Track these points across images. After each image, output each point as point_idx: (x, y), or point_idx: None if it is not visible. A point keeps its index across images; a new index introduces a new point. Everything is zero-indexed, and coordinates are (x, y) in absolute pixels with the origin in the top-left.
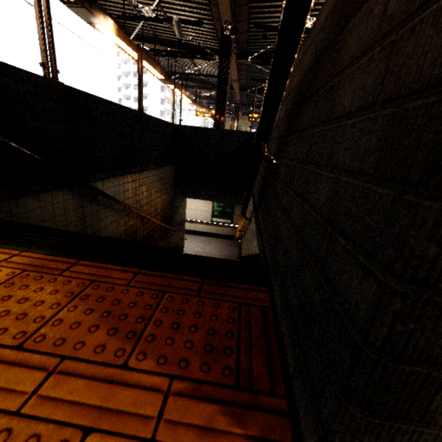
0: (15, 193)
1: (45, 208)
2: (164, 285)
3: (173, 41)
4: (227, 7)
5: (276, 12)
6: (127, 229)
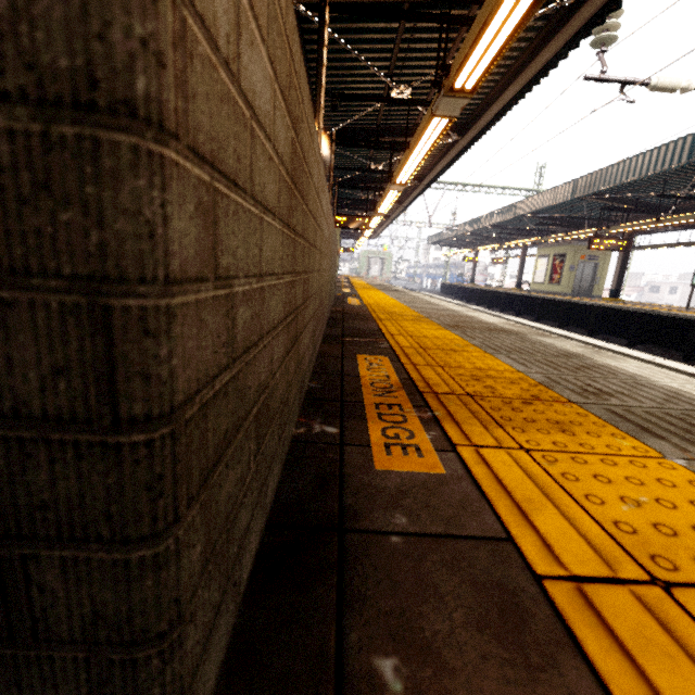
0: None
1: None
2: None
3: None
4: None
5: (349, 76)
6: None
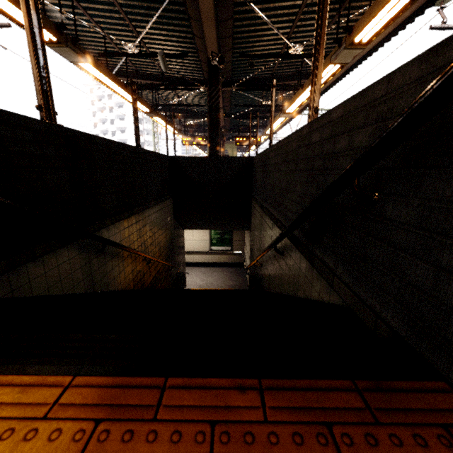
0: (15, 262)
1: (50, 272)
2: (315, 408)
3: (155, 74)
4: (213, 39)
5: (259, 42)
6: (134, 276)
